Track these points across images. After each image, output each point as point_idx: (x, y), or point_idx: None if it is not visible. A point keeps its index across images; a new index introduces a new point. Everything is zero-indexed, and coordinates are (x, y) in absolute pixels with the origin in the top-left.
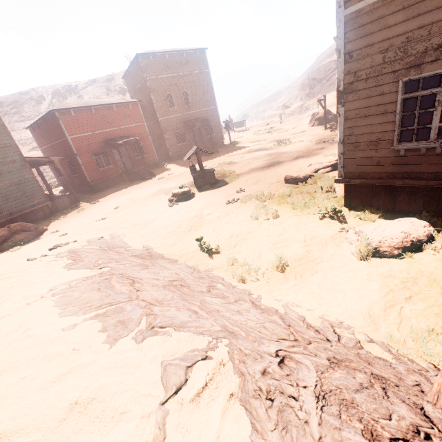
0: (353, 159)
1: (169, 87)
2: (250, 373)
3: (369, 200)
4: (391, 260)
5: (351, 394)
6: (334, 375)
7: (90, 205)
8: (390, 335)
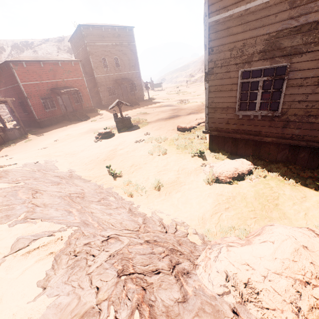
0: (214, 119)
1: (104, 52)
2: (76, 244)
3: (223, 146)
4: (225, 185)
5: (135, 255)
6: (136, 247)
7: (35, 137)
8: (208, 230)
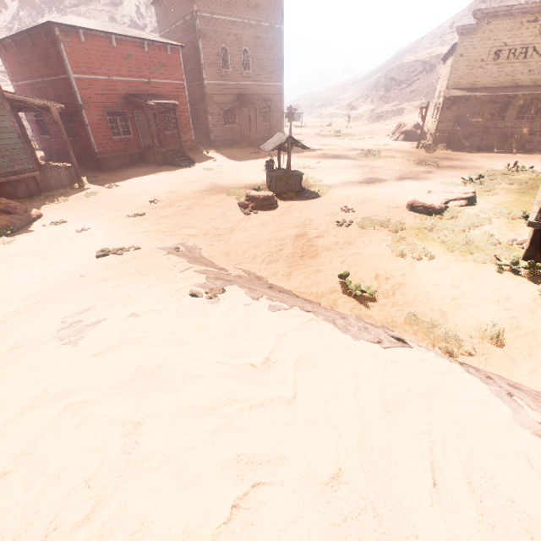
0: None
1: (226, 37)
2: None
3: None
4: None
5: None
6: None
7: (103, 189)
8: None
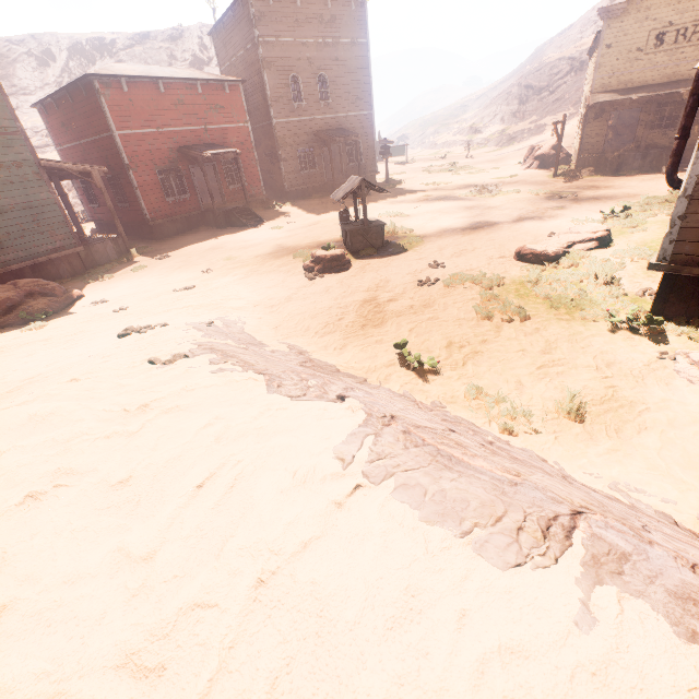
0: None
1: (296, 63)
2: None
3: None
4: None
5: None
6: None
7: (153, 261)
8: None
